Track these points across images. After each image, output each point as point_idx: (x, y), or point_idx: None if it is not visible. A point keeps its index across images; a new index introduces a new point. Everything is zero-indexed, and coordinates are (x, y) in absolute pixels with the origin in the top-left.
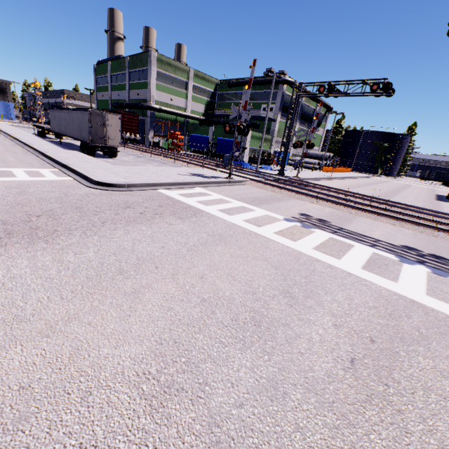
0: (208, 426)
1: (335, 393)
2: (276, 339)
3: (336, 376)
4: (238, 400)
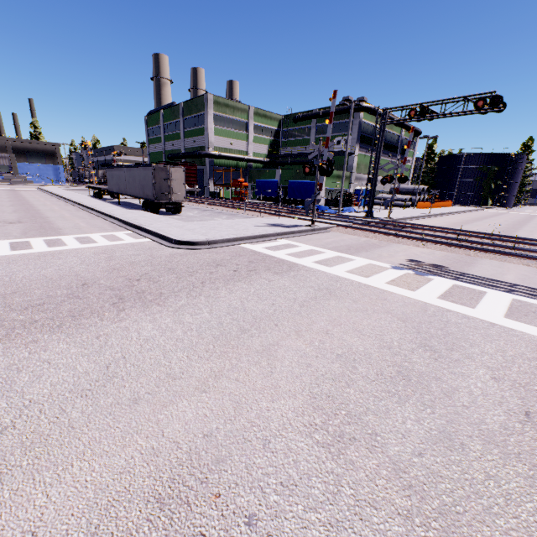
0: (394, 472)
1: (518, 445)
2: (432, 393)
3: (513, 429)
4: (415, 450)
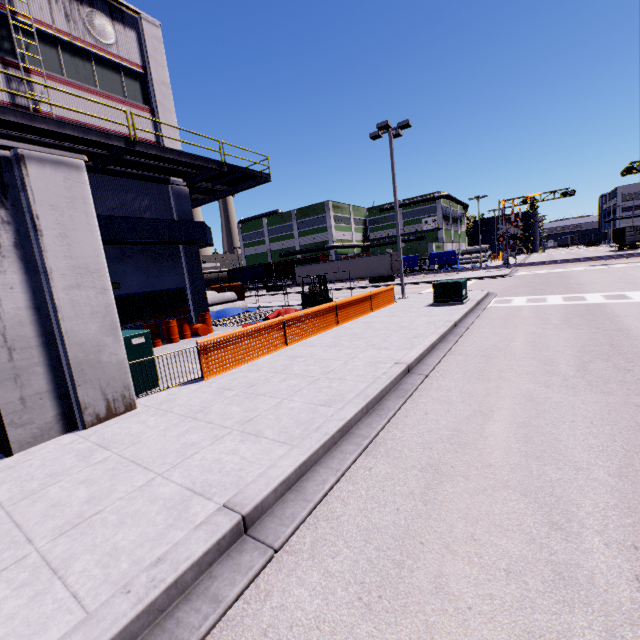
0: None
1: None
2: None
3: None
4: None
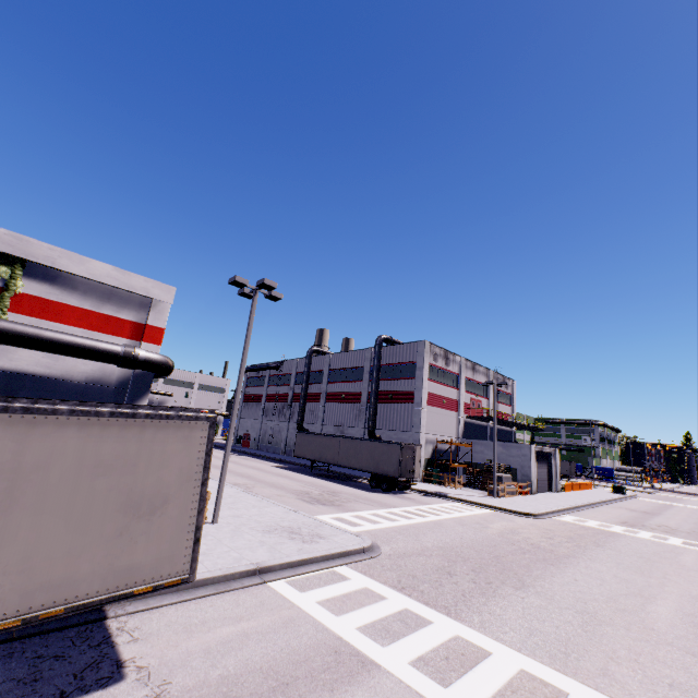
0: None
1: None
2: None
3: None
4: None
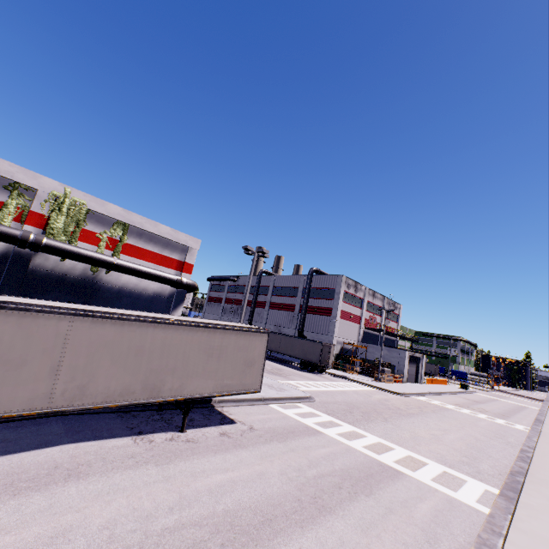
0: None
1: None
2: None
3: None
4: None
